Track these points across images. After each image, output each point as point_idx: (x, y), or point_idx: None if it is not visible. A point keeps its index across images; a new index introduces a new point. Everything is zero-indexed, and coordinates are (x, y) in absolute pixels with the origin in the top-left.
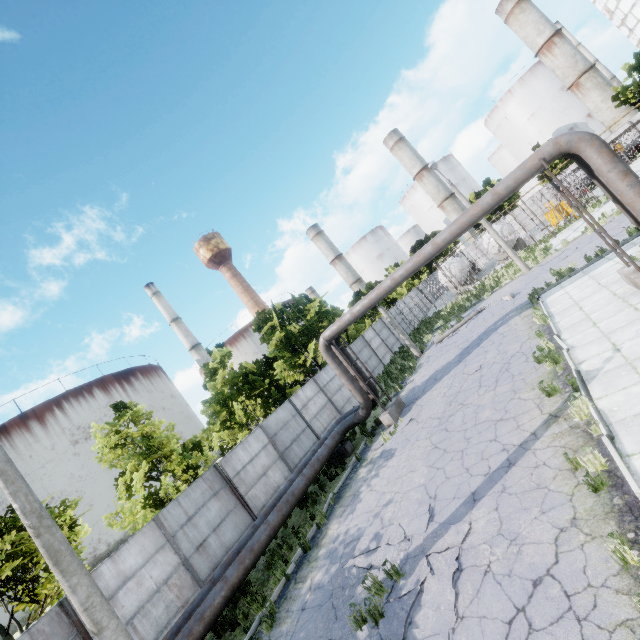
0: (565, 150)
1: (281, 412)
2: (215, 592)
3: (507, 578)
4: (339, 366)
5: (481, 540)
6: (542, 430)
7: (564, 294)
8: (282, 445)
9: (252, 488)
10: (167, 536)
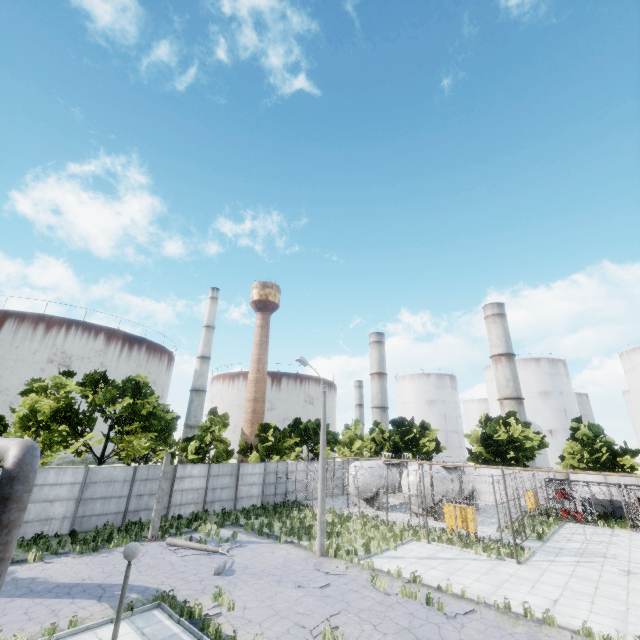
0: None
1: None
2: None
3: None
4: None
5: None
6: None
7: None
8: None
9: None
10: None
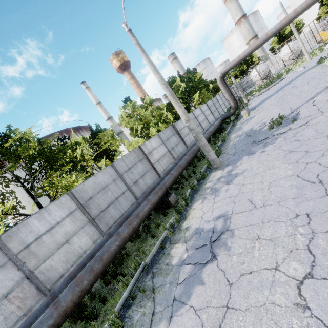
0: None
1: (190, 115)
2: (195, 147)
3: None
4: (225, 88)
5: (322, 99)
6: None
7: None
8: None
9: (185, 137)
10: (162, 141)
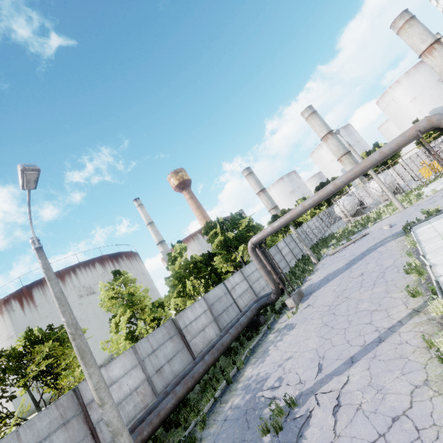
0: (436, 125)
1: (217, 290)
2: (168, 400)
3: (373, 414)
4: (260, 262)
5: (355, 388)
6: (406, 319)
7: (430, 227)
8: (216, 312)
9: (194, 338)
10: (139, 360)
